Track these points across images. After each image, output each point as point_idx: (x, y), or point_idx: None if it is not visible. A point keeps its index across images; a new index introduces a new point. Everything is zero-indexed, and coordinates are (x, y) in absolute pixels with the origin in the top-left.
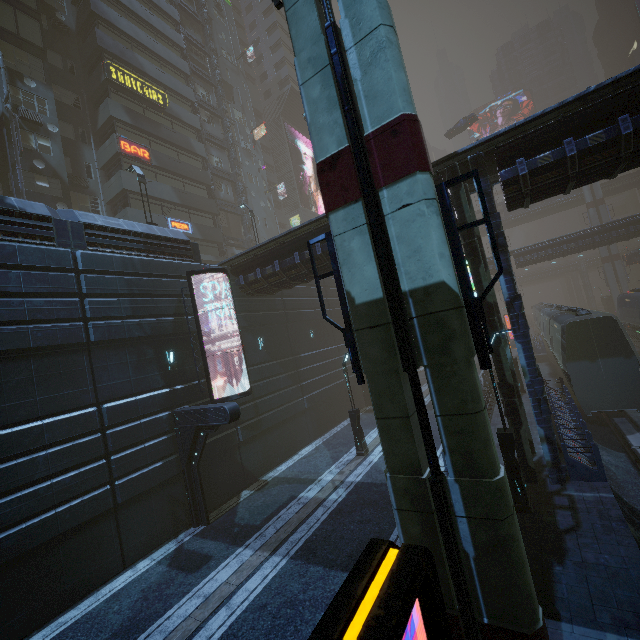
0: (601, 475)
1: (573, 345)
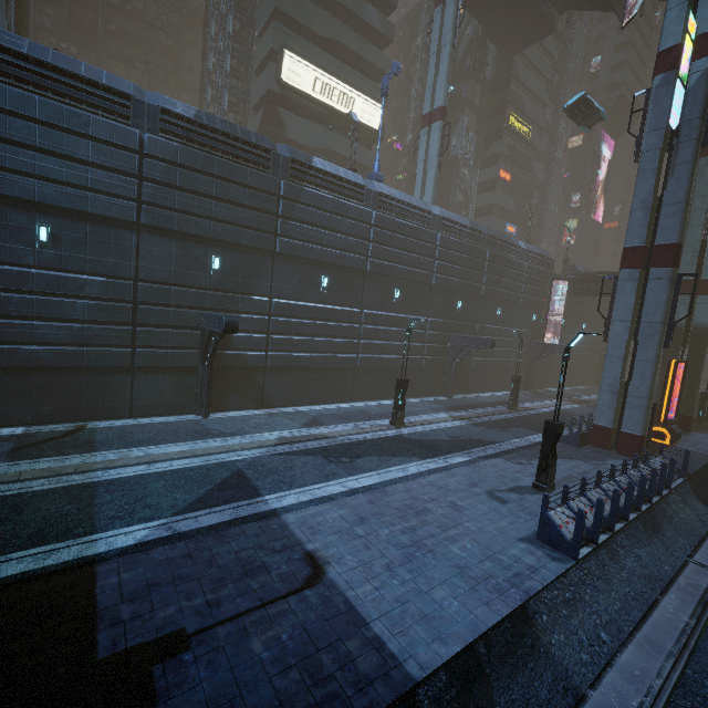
0: None
1: None
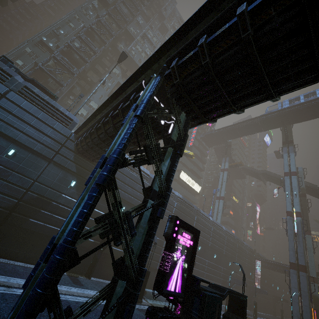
0: None
1: None
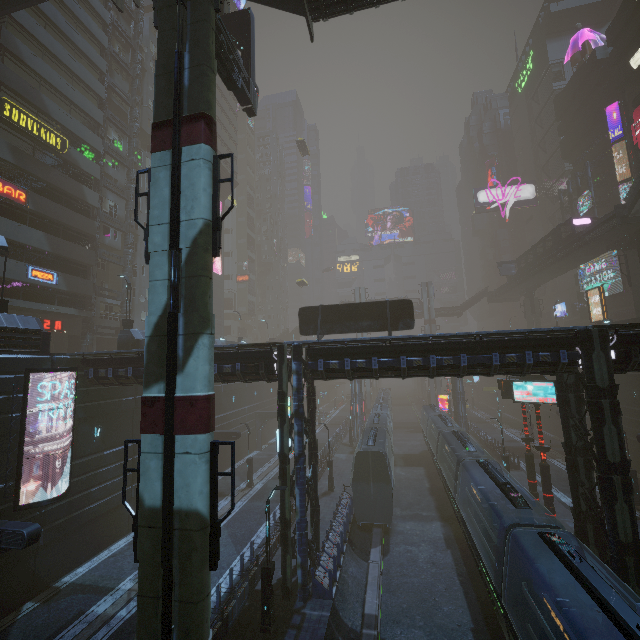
0: (330, 594)
1: (358, 469)
